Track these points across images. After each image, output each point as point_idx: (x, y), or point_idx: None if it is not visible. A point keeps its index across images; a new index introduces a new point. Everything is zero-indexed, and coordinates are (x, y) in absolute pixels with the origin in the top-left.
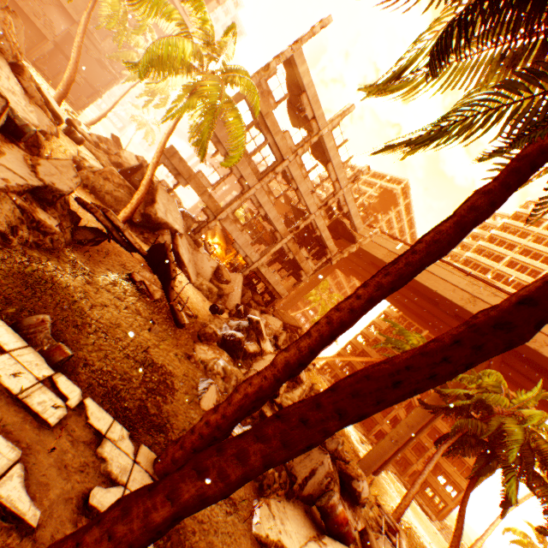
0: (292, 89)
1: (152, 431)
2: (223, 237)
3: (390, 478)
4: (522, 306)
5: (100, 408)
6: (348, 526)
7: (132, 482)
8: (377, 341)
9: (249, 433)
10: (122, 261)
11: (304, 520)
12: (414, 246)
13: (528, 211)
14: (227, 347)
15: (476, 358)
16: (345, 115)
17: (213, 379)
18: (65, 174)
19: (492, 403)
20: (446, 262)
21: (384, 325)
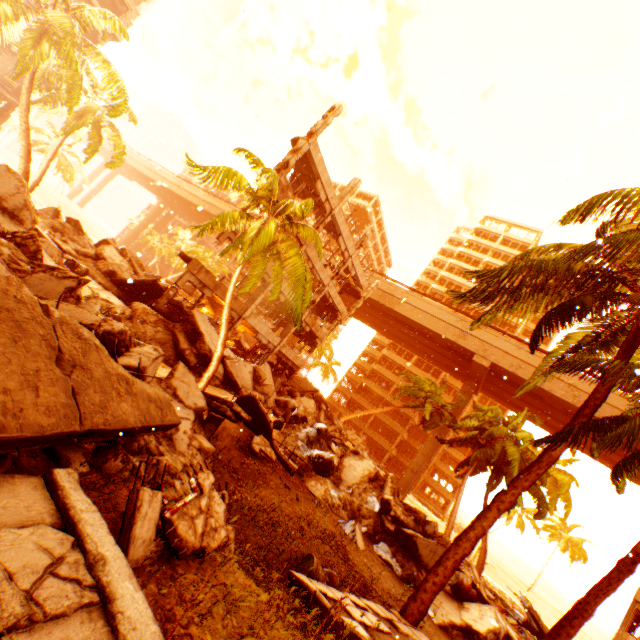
0: (301, 169)
1: (369, 592)
2: (209, 302)
3: (409, 499)
4: (632, 563)
5: (367, 600)
6: (471, 588)
7: (421, 638)
8: (374, 372)
9: (565, 625)
10: (230, 433)
11: (446, 597)
12: (538, 463)
13: (486, 227)
14: (318, 469)
15: (622, 581)
16: (353, 191)
17: (339, 513)
18: (191, 384)
19: (497, 434)
20: (436, 300)
21: (375, 353)
